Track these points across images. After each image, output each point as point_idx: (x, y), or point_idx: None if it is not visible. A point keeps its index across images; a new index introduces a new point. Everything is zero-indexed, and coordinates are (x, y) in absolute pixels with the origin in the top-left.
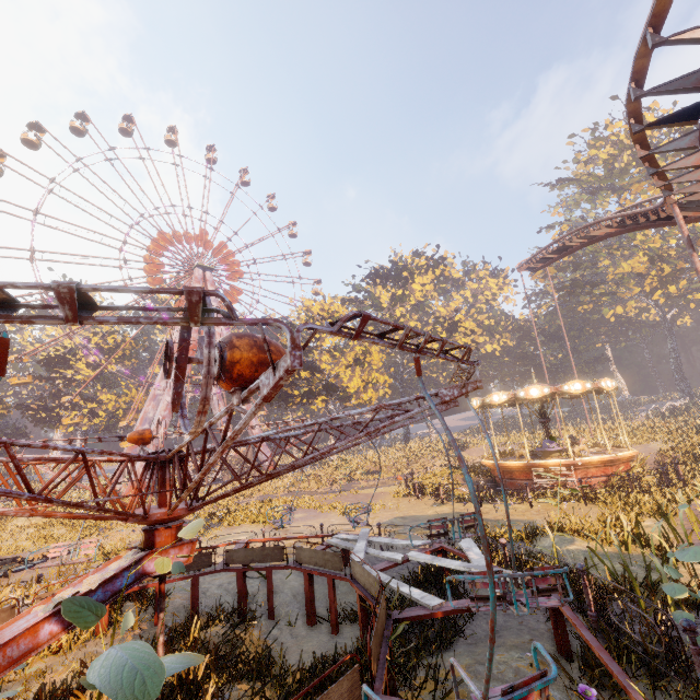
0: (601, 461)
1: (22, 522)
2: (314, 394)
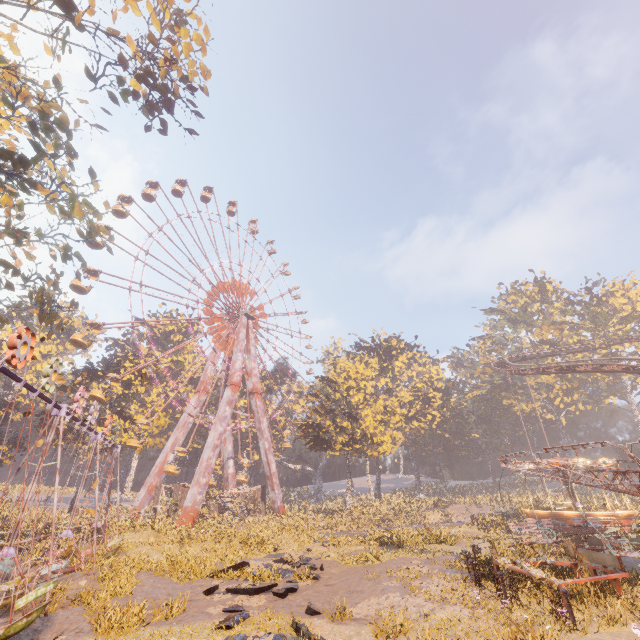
0: (627, 514)
1: (130, 539)
2: (354, 442)
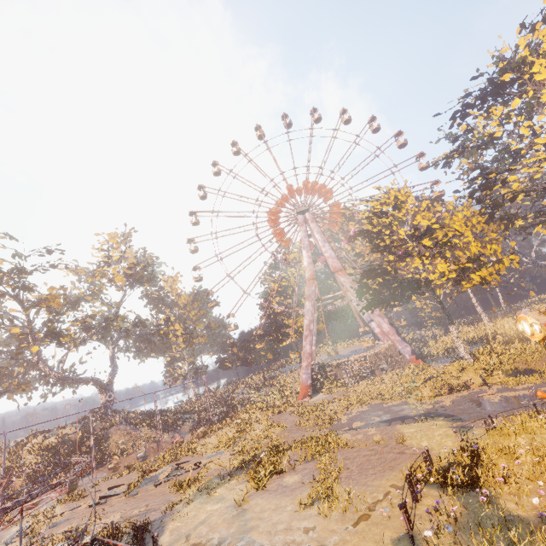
0: None
1: (244, 416)
2: (396, 297)
